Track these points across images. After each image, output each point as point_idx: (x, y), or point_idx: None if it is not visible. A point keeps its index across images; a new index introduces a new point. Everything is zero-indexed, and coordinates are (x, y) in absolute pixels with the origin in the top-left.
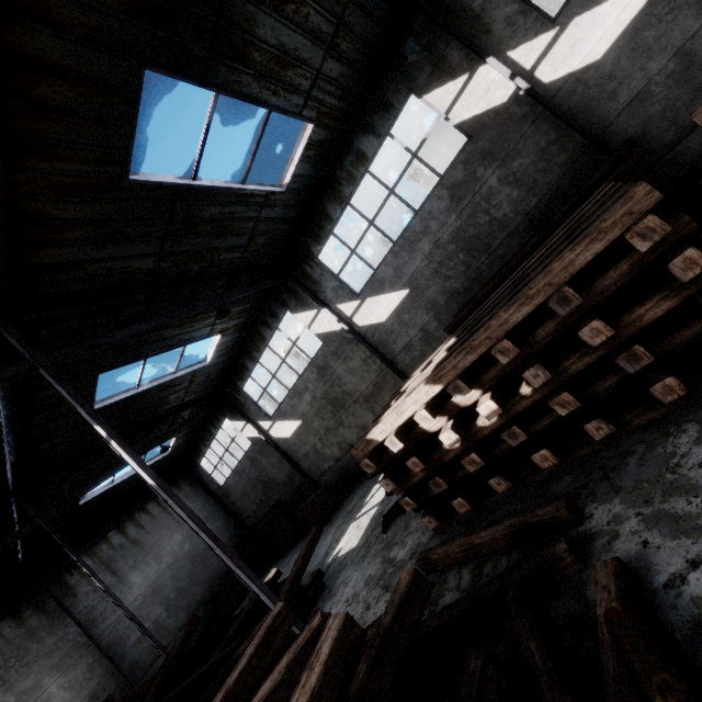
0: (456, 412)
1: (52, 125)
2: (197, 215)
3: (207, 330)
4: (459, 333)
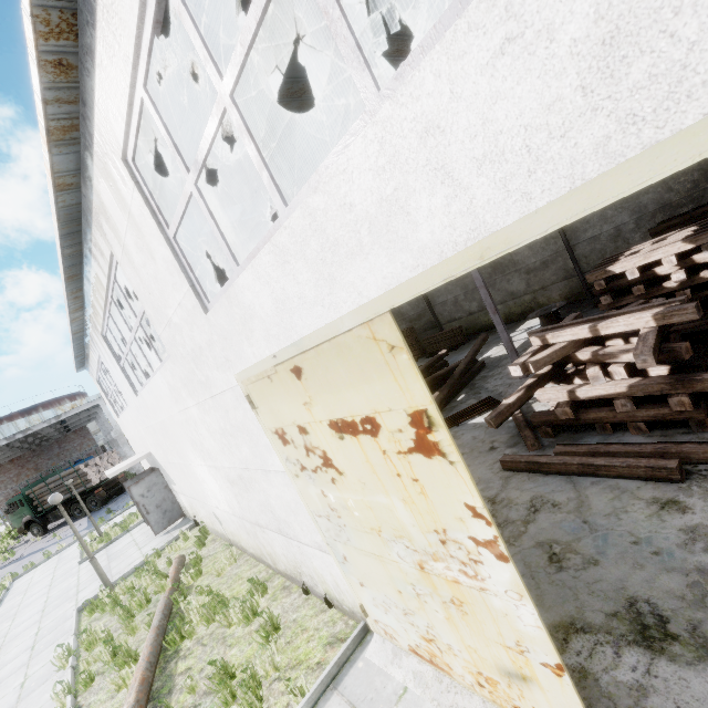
0: (689, 266)
1: None
2: None
3: None
4: (702, 224)
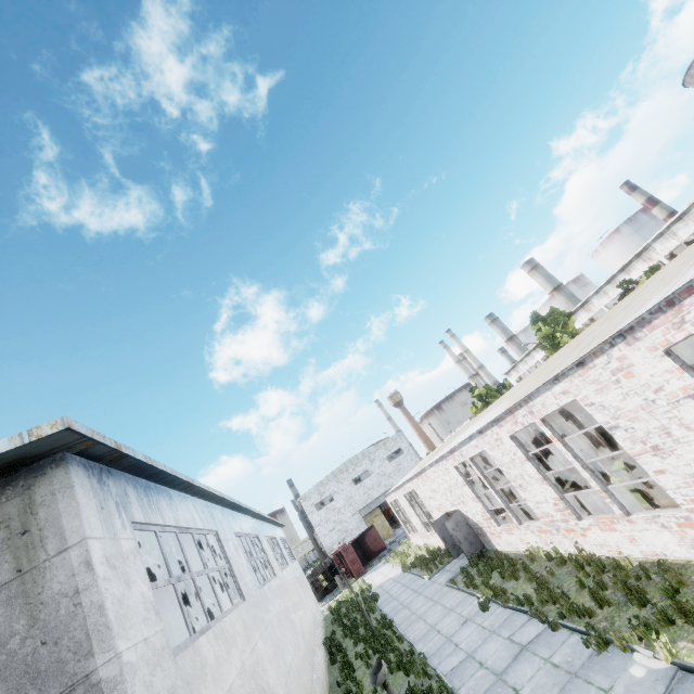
0: None
1: None
2: None
3: None
4: None
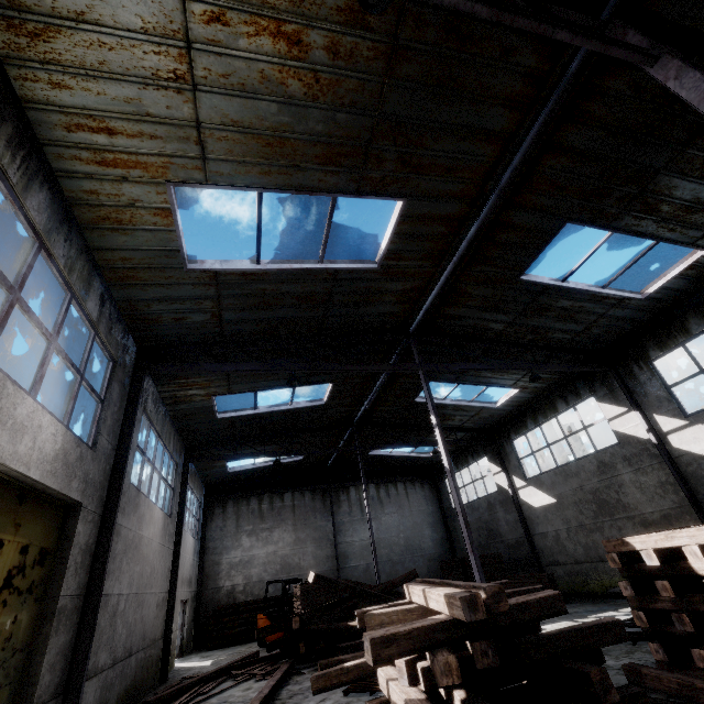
0: None
1: (496, 250)
2: (552, 304)
3: (511, 382)
4: None
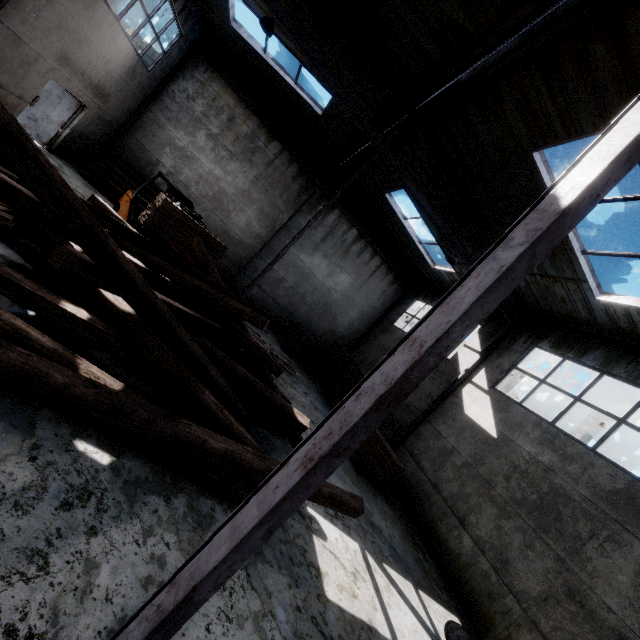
0: None
1: None
2: None
3: None
4: None
